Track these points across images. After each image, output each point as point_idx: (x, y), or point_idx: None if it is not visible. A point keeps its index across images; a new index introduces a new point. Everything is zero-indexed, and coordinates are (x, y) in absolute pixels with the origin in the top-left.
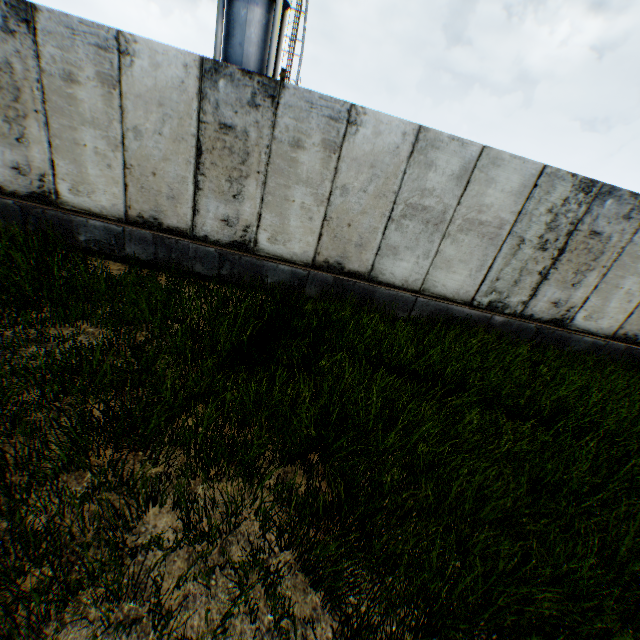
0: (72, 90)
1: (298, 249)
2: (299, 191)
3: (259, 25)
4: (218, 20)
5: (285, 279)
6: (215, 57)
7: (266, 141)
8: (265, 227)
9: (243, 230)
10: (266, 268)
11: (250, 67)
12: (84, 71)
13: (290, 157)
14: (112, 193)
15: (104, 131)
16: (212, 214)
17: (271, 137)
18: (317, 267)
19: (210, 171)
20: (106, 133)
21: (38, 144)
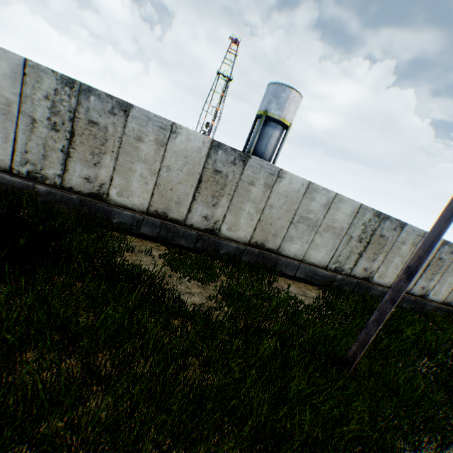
0: (400, 246)
1: (439, 297)
2: (450, 278)
3: (276, 137)
4: (257, 133)
5: (430, 308)
6: (251, 148)
7: (448, 263)
8: (433, 290)
9: (425, 291)
10: (426, 304)
11: (268, 155)
12: (408, 241)
13: (452, 268)
14: (390, 278)
15: (402, 258)
16: (419, 285)
17: (450, 262)
18: (442, 304)
19: (426, 271)
20: (402, 259)
21: (377, 261)
